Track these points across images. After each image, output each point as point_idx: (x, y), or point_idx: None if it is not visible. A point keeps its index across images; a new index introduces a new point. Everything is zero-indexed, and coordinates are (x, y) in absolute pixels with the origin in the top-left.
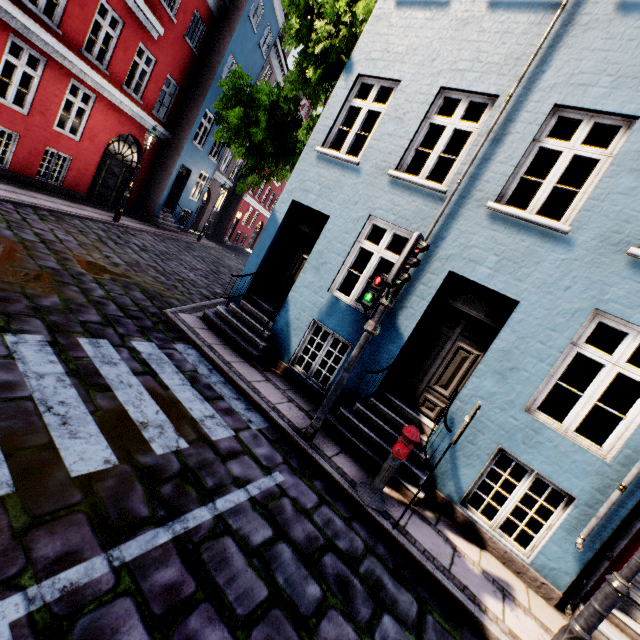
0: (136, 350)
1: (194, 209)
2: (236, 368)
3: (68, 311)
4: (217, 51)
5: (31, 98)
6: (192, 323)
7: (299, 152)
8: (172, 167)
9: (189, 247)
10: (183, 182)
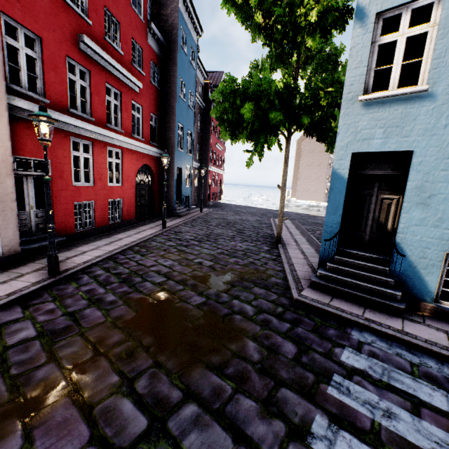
0: (360, 370)
1: (189, 193)
2: (417, 335)
3: (273, 353)
4: (171, 80)
5: (91, 173)
6: (320, 298)
7: (303, 113)
8: (172, 172)
9: (205, 221)
10: (179, 178)
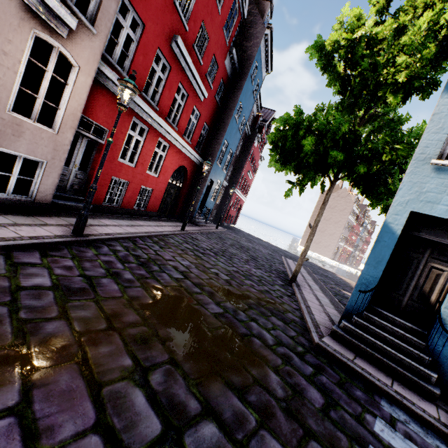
0: None
1: (211, 206)
2: None
3: (298, 395)
4: (232, 101)
5: (137, 155)
6: (343, 352)
7: (360, 162)
8: (204, 182)
9: (220, 237)
10: (208, 190)
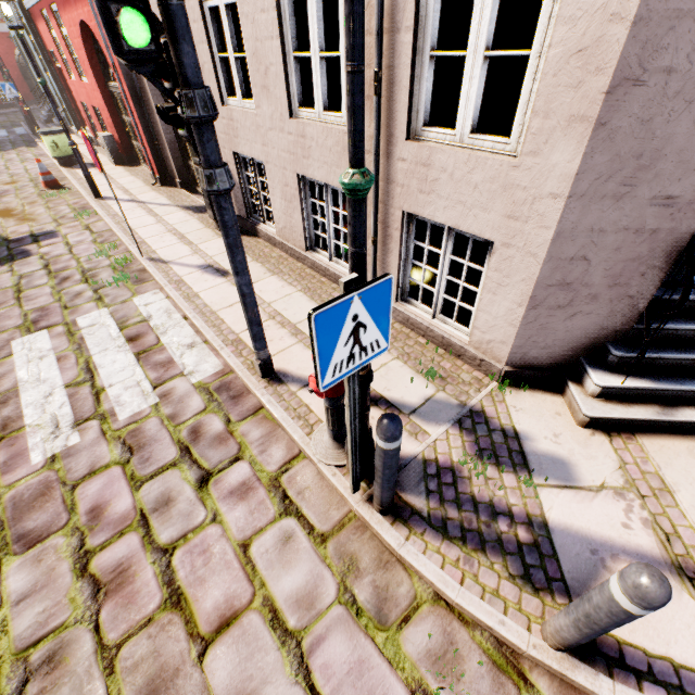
0: None
1: None
2: None
3: None
4: None
5: None
6: None
7: None
8: None
9: None
10: None
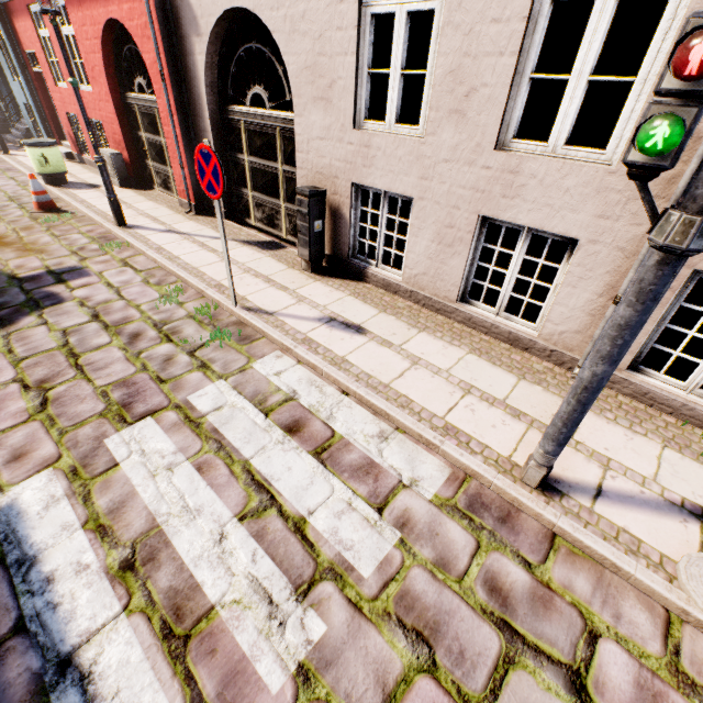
0: None
1: None
2: None
3: None
4: None
5: None
6: None
7: None
8: None
9: None
10: None
